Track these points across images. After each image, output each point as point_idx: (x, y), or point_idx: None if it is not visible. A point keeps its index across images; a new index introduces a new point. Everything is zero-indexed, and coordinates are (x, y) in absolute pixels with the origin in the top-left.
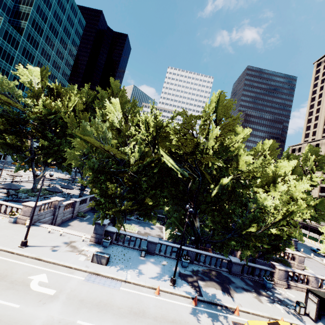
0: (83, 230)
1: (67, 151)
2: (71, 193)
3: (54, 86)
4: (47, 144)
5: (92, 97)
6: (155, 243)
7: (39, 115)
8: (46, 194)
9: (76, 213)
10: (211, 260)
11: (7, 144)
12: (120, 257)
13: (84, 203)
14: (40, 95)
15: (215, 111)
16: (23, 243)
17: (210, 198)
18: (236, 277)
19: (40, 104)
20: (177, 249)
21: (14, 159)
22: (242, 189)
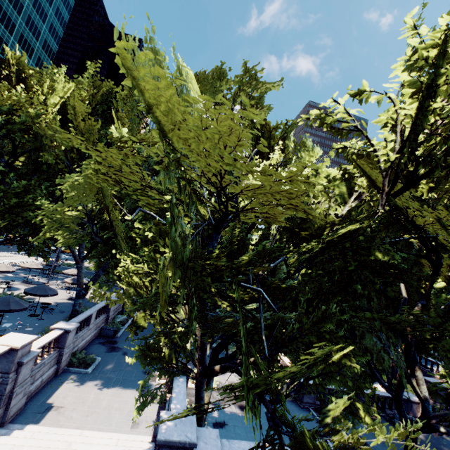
0: (91, 421)
1: (45, 206)
2: (51, 299)
3: (8, 54)
4: None
5: (102, 92)
6: None
7: None
8: None
9: (67, 359)
10: None
11: None
12: None
13: (85, 327)
14: None
15: None
16: None
17: None
18: None
19: None
20: None
21: None
22: None
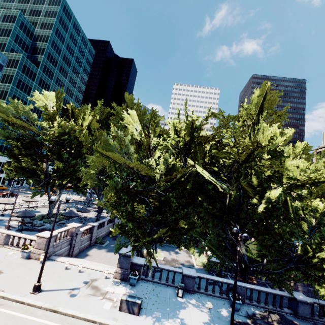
0: (103, 261)
1: (83, 171)
2: (88, 216)
3: (68, 106)
4: (63, 166)
5: (106, 114)
6: (192, 277)
7: (54, 136)
8: (62, 219)
9: (94, 239)
10: (267, 298)
11: (22, 169)
12: (153, 299)
13: (102, 227)
14: (55, 117)
15: (260, 107)
16: (35, 288)
17: (259, 216)
18: (307, 321)
19: (55, 125)
20: (221, 284)
21: (29, 184)
22: (301, 202)
